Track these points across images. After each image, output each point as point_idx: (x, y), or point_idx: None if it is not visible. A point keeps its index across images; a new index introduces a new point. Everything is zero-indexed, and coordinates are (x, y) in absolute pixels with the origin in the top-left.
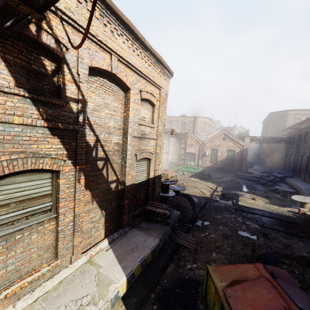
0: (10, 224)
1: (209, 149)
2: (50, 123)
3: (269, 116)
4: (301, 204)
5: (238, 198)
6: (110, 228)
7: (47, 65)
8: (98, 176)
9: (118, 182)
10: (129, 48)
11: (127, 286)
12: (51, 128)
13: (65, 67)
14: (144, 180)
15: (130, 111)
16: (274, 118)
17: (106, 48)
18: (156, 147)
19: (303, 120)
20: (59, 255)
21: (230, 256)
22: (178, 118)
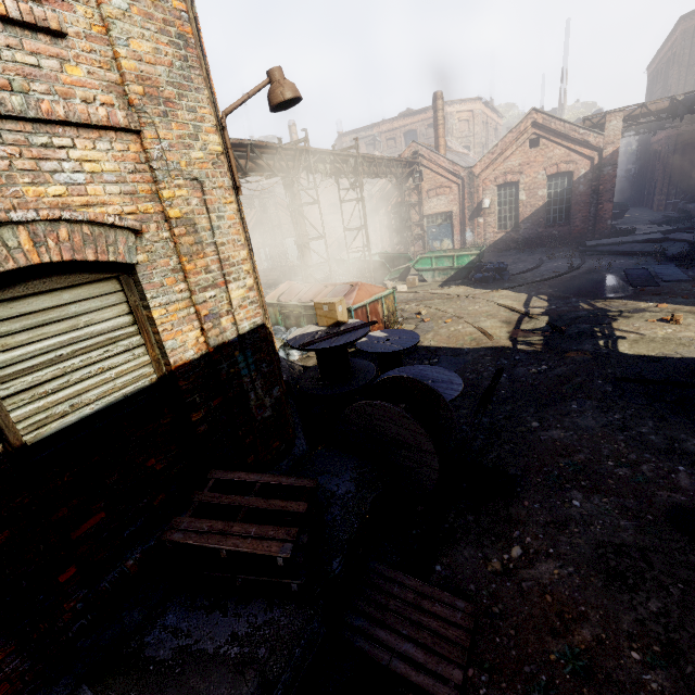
0: None
1: (491, 188)
2: None
3: (678, 33)
4: None
5: (610, 328)
6: None
7: None
8: None
9: None
10: None
11: None
12: None
13: None
14: (137, 389)
15: None
16: None
17: None
18: (154, 183)
19: None
20: None
21: None
22: (392, 124)
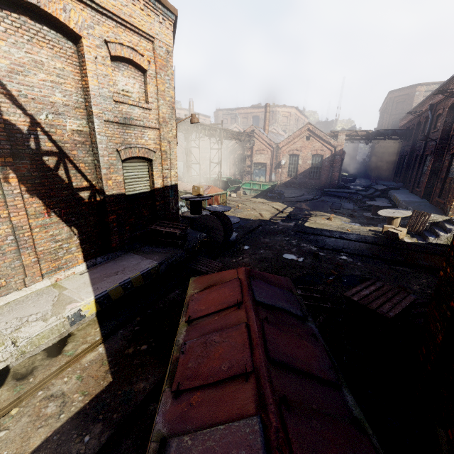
0: None
1: (286, 155)
2: None
3: (388, 98)
4: (389, 221)
5: (307, 219)
6: (92, 252)
7: None
8: (50, 179)
9: (94, 190)
10: None
11: (97, 307)
12: None
13: None
14: (146, 191)
15: (88, 77)
16: (395, 101)
17: None
18: (160, 141)
19: (426, 97)
20: (1, 275)
21: None
22: (246, 110)
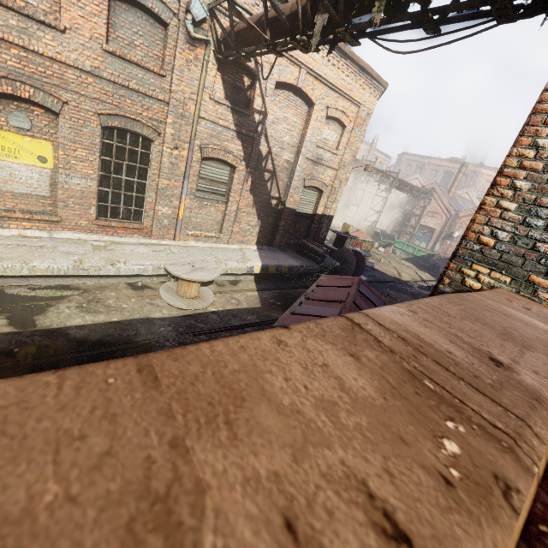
0: (203, 193)
1: (464, 228)
2: (238, 129)
3: None
4: None
5: None
6: (261, 241)
7: (245, 82)
8: (262, 186)
9: (279, 201)
10: (323, 58)
11: (260, 271)
12: (238, 132)
13: (257, 83)
14: (309, 213)
15: (308, 129)
16: None
17: (297, 62)
18: (334, 179)
19: None
20: (222, 231)
21: None
22: (440, 162)
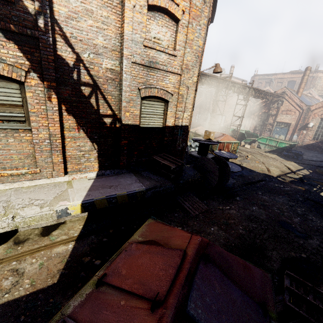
0: None
1: (317, 118)
2: None
3: None
4: None
5: None
6: (106, 165)
7: None
8: (83, 104)
9: (115, 118)
10: None
11: (82, 210)
12: (3, 30)
13: None
14: (158, 126)
15: (125, 23)
16: None
17: None
18: (179, 86)
19: None
20: (38, 165)
21: (235, 239)
22: (283, 75)
